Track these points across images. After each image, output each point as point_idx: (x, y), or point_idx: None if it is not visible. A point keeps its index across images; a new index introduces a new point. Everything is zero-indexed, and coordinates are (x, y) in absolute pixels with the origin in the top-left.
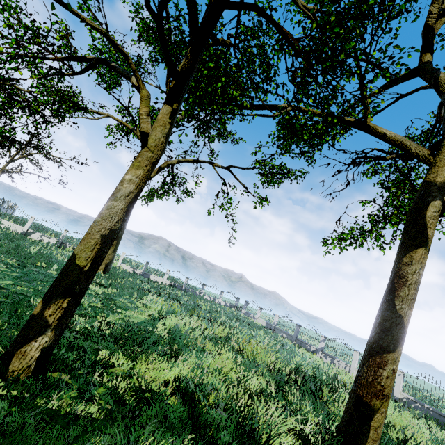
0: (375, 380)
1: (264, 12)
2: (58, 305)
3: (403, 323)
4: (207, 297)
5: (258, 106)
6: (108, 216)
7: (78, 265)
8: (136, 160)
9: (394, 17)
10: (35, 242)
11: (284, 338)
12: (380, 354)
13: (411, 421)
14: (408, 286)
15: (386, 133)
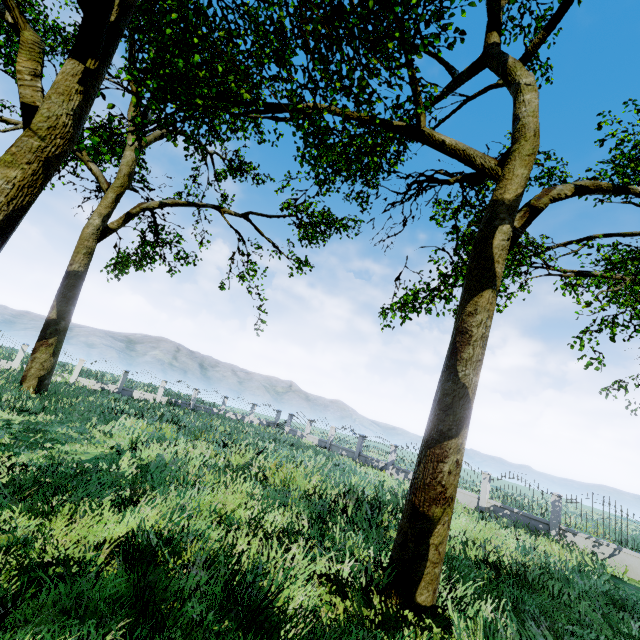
0: (435, 480)
1: None
2: None
3: (468, 396)
4: (231, 415)
5: (271, 106)
6: None
7: None
8: (7, 151)
9: None
10: None
11: (344, 457)
12: (440, 443)
13: (497, 532)
14: (473, 344)
15: (446, 140)
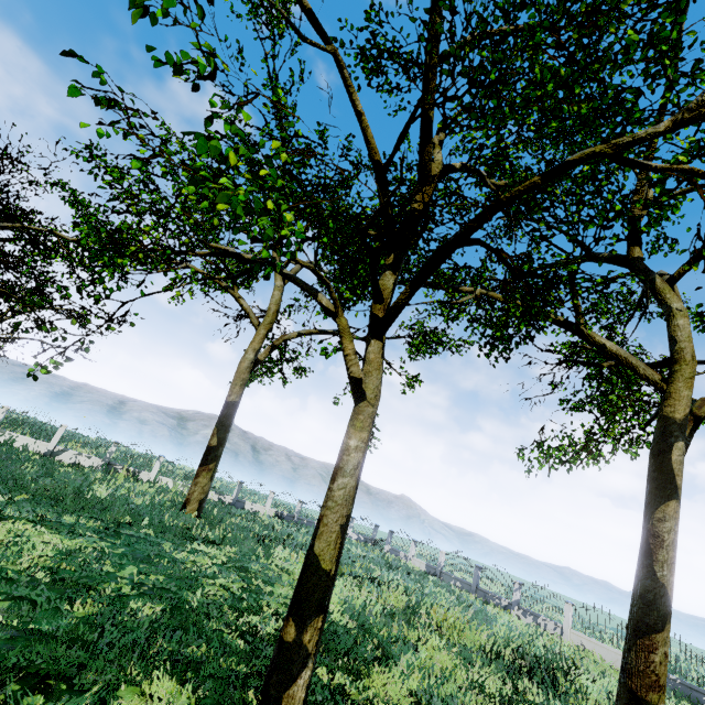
0: (648, 668)
1: (488, 246)
2: (314, 626)
3: (667, 594)
4: None
5: (433, 287)
6: (343, 499)
7: (324, 569)
8: (357, 418)
9: (607, 226)
10: (72, 468)
11: (460, 590)
12: (648, 635)
13: None
14: (666, 548)
15: (606, 344)
